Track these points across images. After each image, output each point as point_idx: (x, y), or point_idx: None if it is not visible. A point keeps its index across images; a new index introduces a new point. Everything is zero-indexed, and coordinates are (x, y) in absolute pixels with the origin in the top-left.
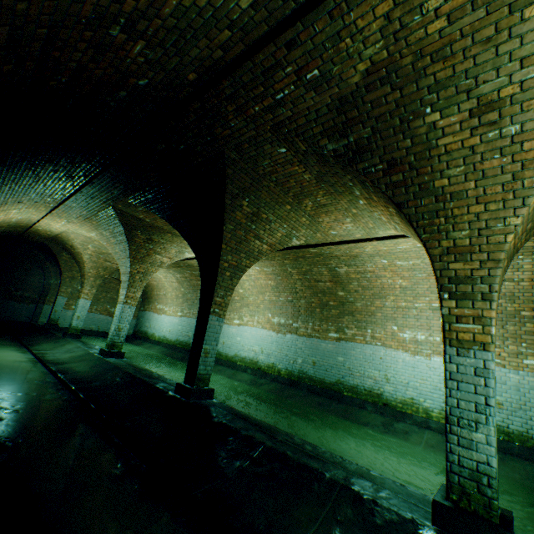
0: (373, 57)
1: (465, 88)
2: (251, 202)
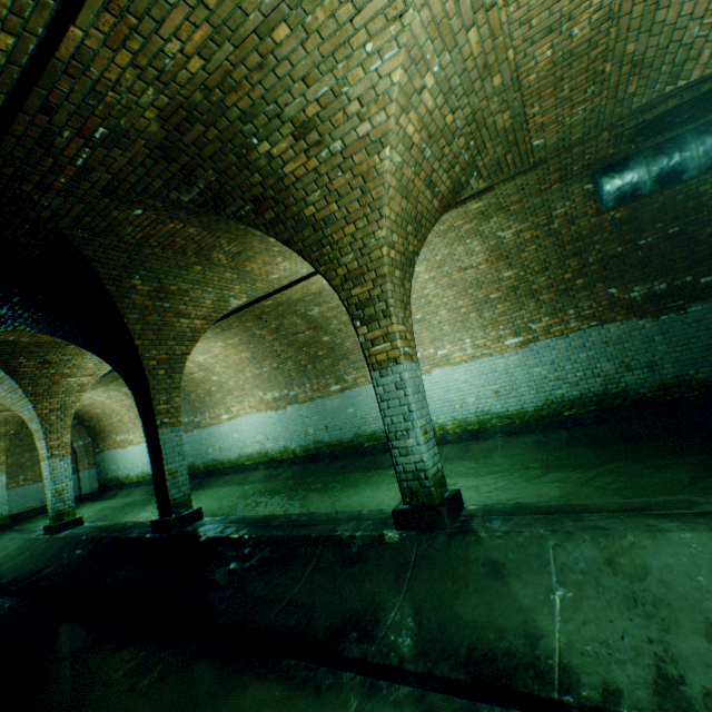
0: (156, 104)
1: (275, 114)
2: (145, 278)
